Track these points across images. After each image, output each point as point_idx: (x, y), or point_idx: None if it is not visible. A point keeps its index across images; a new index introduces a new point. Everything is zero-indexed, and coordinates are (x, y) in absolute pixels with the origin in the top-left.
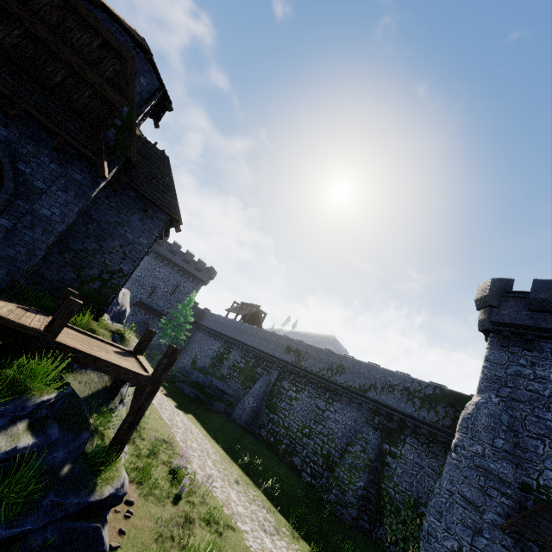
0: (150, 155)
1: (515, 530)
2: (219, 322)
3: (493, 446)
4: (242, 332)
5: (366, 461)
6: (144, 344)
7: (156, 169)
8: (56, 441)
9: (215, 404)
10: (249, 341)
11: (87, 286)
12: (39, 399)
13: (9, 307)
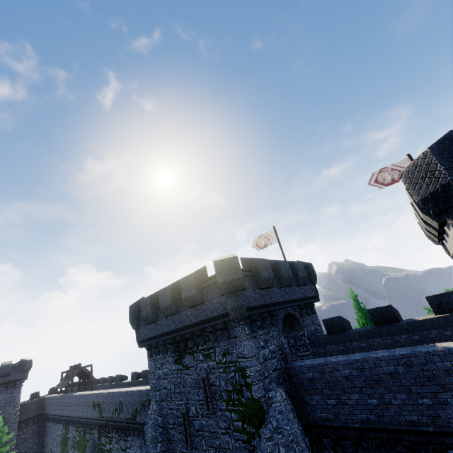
0: None
1: None
2: (54, 404)
3: (157, 452)
4: (68, 405)
5: None
6: None
7: None
8: None
9: None
10: (73, 412)
11: None
12: None
13: None
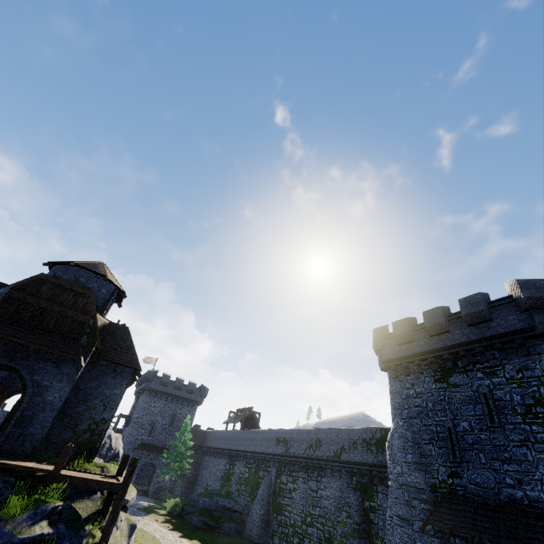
0: (115, 332)
1: (438, 529)
2: (220, 437)
3: (406, 462)
4: (240, 440)
5: (353, 525)
6: (122, 467)
7: (120, 339)
8: (64, 536)
9: (224, 526)
10: (247, 446)
11: (81, 438)
12: (53, 505)
13: (33, 464)
